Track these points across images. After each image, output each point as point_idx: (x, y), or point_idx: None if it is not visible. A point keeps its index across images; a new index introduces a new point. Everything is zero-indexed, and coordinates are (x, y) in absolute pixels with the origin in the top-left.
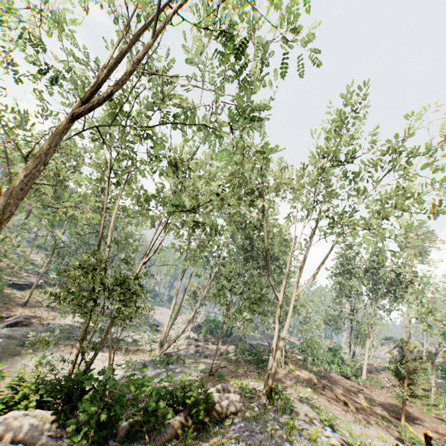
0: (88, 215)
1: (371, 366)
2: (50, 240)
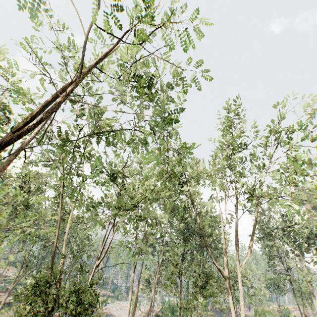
0: (41, 231)
1: None
2: (1, 265)
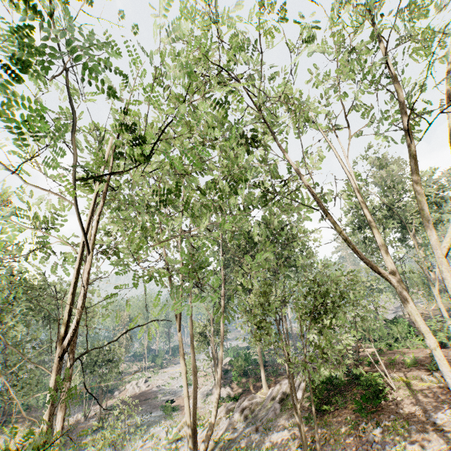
0: None
1: (422, 315)
2: None
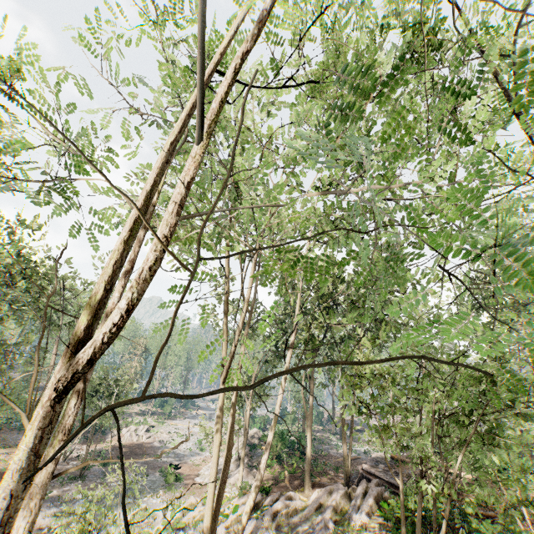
0: None
1: None
2: None
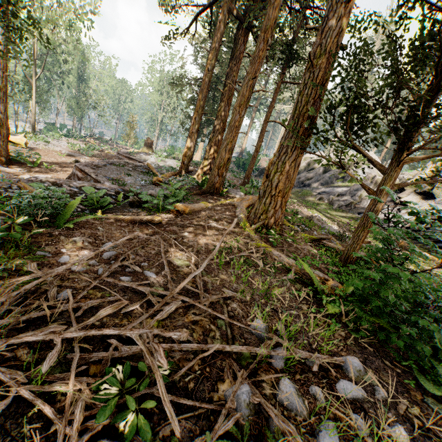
0: None
1: None
2: None
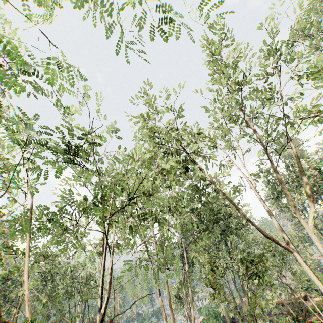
0: None
1: None
2: None
